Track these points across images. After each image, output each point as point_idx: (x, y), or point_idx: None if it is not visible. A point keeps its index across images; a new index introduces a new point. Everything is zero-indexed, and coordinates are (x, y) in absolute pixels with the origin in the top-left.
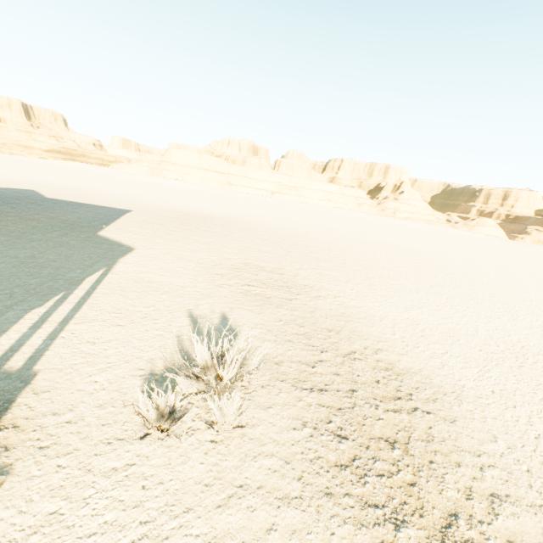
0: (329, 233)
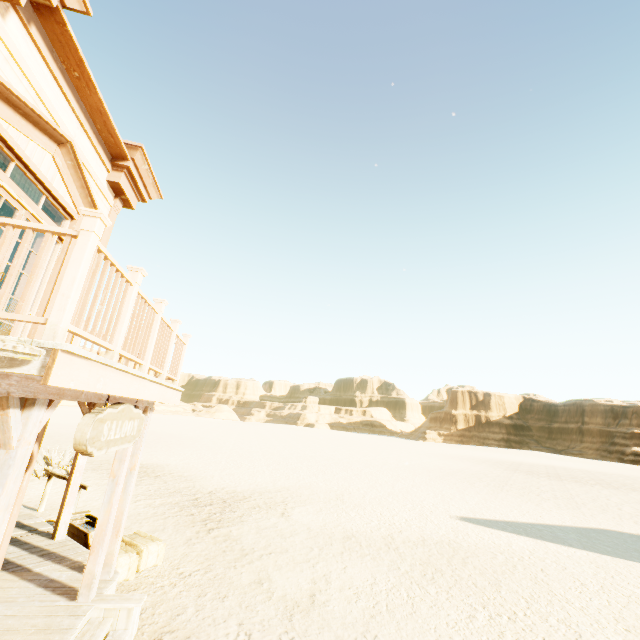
0: (69, 427)
